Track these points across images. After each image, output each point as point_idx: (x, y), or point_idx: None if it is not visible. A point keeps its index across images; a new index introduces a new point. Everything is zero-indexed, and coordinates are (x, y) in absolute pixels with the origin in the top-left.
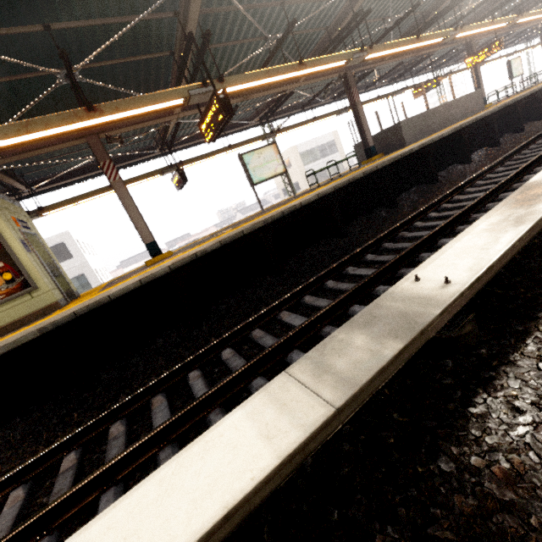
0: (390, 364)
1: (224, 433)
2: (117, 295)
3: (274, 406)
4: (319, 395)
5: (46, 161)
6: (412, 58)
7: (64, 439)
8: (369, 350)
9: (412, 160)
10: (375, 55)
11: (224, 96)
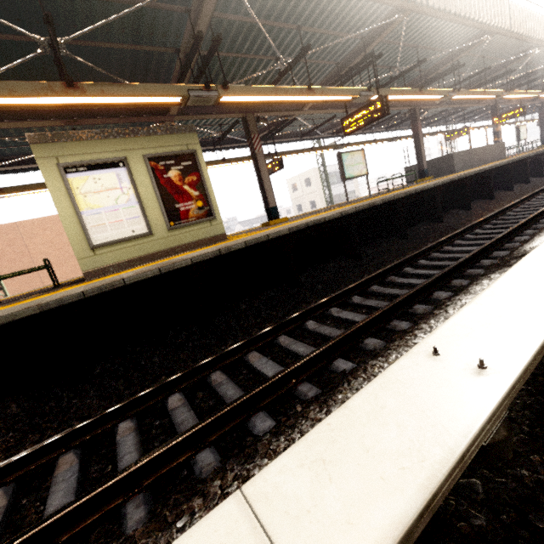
0: None
1: None
2: (328, 218)
3: None
4: None
5: None
6: (449, 109)
7: (345, 289)
8: None
9: (481, 177)
10: (457, 97)
11: (386, 100)
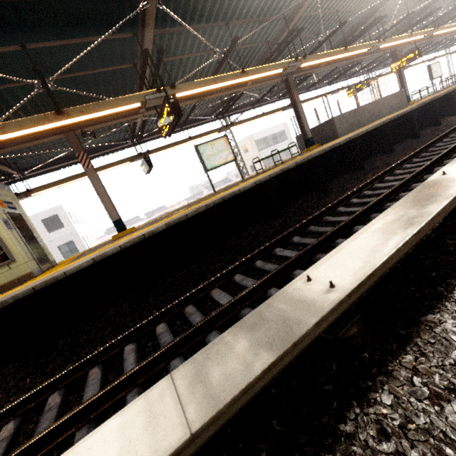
0: (257, 381)
1: (94, 445)
2: (72, 271)
3: (145, 419)
4: (184, 412)
5: (35, 151)
6: (345, 64)
7: (6, 408)
8: (244, 360)
9: (340, 151)
10: (309, 64)
11: (174, 100)
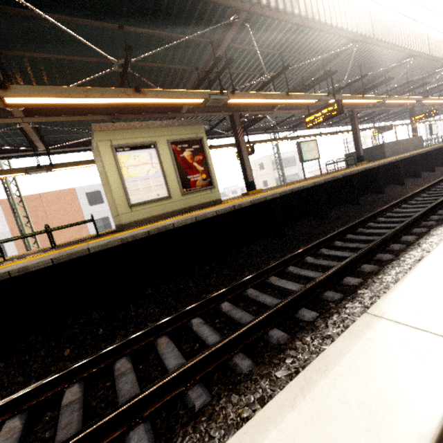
0: None
1: None
2: (306, 187)
3: None
4: None
5: None
6: (376, 111)
7: (329, 236)
8: None
9: (411, 160)
10: (388, 101)
11: (341, 103)
